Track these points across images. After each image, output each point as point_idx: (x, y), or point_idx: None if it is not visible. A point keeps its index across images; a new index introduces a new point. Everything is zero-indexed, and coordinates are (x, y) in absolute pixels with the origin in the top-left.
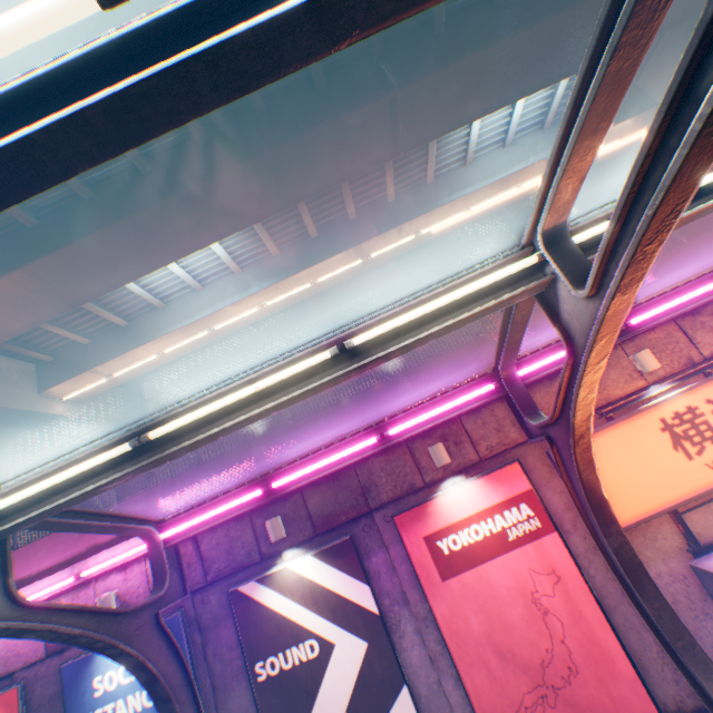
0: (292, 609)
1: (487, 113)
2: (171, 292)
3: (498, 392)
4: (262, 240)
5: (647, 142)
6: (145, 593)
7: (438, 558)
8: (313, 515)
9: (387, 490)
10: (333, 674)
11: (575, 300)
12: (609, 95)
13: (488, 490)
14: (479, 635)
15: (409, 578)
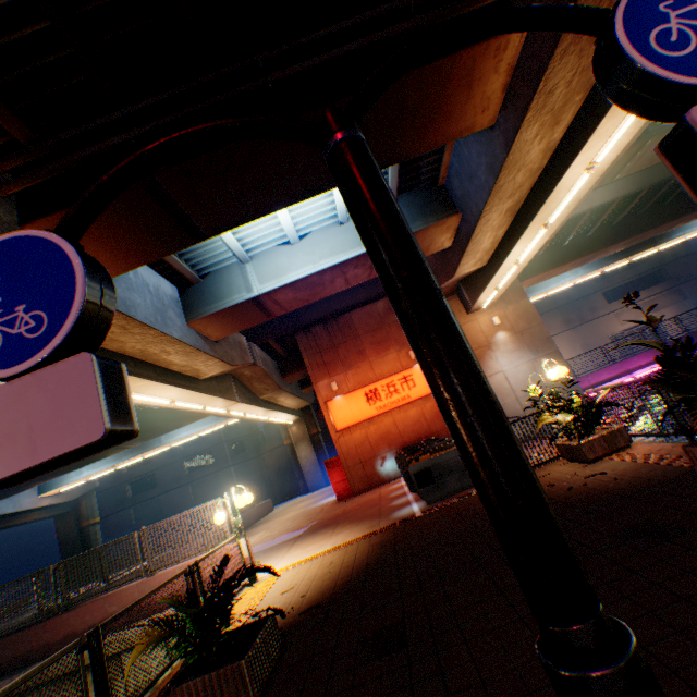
0: None
1: None
2: None
3: None
4: None
5: None
6: None
7: None
8: None
9: None
10: None
11: None
12: None
13: None
14: None
15: None
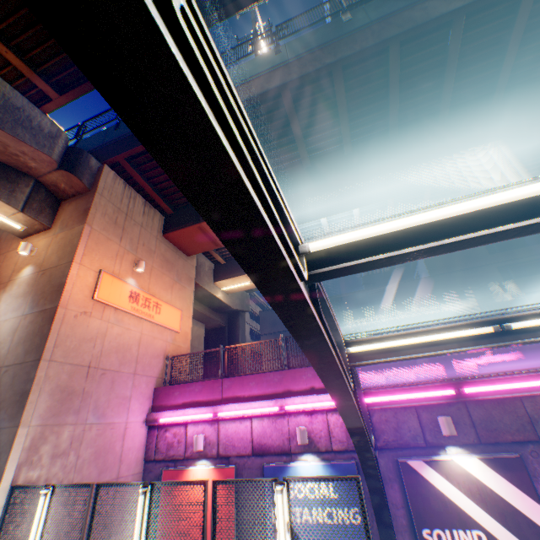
0: (457, 497)
1: None
2: (307, 233)
3: None
4: (383, 207)
5: None
6: (324, 436)
7: None
8: (476, 425)
9: None
10: None
11: None
12: None
13: None
14: None
15: None
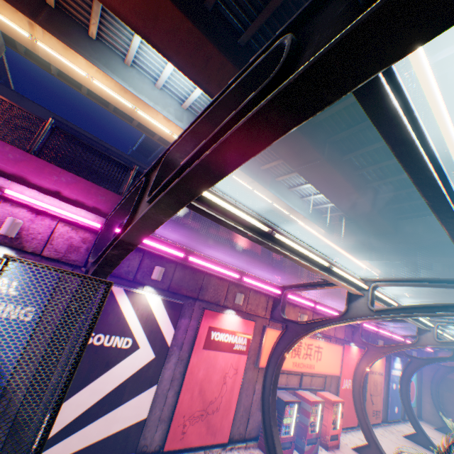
0: (132, 317)
1: (320, 191)
2: (143, 66)
3: (278, 295)
4: None
5: (432, 304)
6: (41, 240)
7: (208, 338)
8: (174, 280)
9: (209, 295)
10: (128, 362)
11: (363, 306)
12: (429, 286)
13: (241, 325)
14: (199, 379)
15: (189, 339)
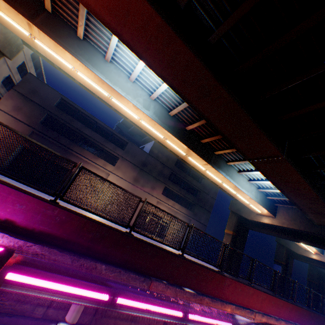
0: None
1: (272, 182)
2: (120, 62)
3: None
4: (176, 105)
5: None
6: None
7: None
8: (100, 309)
9: (144, 323)
10: None
11: None
12: None
13: None
14: None
15: None
